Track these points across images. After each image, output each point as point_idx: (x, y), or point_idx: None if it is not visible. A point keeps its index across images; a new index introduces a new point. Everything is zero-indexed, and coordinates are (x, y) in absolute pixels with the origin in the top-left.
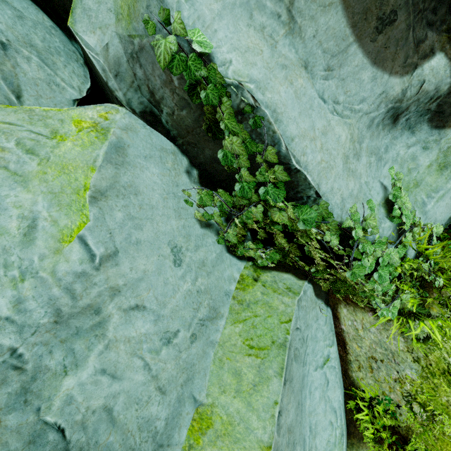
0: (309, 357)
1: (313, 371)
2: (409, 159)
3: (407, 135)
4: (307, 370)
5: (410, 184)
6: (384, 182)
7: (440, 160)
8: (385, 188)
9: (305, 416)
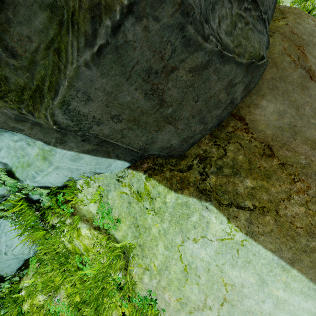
0: (3, 223)
1: (9, 227)
2: (20, 149)
3: (9, 134)
4: (2, 228)
5: (24, 164)
6: (3, 161)
7: (42, 154)
8: (5, 164)
9: (0, 243)
